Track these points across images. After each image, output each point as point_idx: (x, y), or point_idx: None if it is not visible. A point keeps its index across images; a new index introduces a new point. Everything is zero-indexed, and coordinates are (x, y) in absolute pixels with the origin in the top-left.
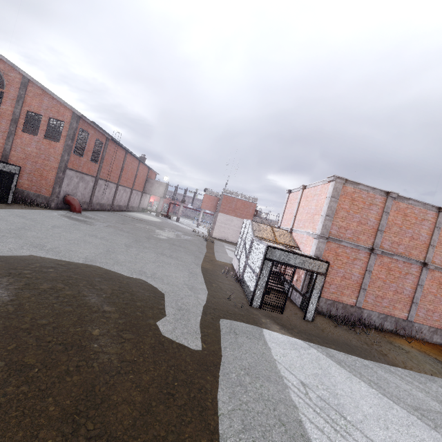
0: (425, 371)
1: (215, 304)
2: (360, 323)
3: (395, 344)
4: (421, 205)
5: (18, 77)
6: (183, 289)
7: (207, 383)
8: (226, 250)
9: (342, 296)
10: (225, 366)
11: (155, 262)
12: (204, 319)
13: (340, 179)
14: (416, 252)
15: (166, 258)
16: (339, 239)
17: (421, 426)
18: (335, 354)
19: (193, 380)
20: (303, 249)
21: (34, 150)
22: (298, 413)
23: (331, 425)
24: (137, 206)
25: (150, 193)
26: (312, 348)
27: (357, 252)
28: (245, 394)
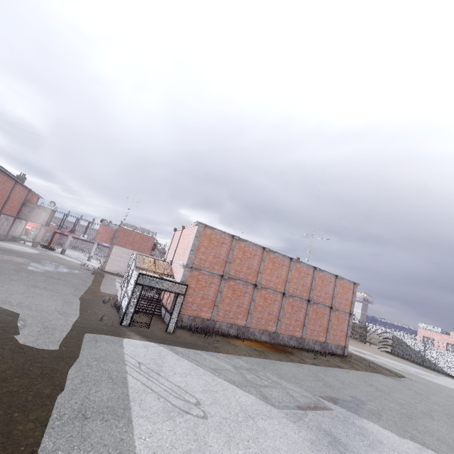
0: (239, 354)
1: (85, 325)
2: (214, 332)
3: (231, 343)
4: (254, 245)
5: None
6: (53, 314)
7: (60, 367)
8: (116, 283)
9: (201, 312)
10: (79, 358)
11: (24, 293)
12: (69, 334)
13: (202, 224)
14: (251, 277)
15: (39, 290)
16: (200, 269)
17: (210, 375)
18: (177, 349)
19: (48, 366)
20: (176, 277)
21: None
22: (127, 374)
23: (147, 378)
24: (4, 233)
25: (28, 219)
26: (161, 346)
27: (213, 278)
28: (90, 369)
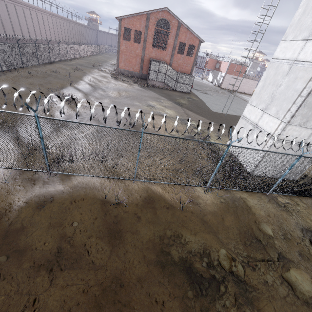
0: None
1: None
2: None
3: None
4: None
5: (176, 22)
6: None
7: None
8: (243, 97)
9: None
10: None
11: None
12: None
13: None
14: None
15: None
16: None
17: None
18: None
19: None
20: None
21: (182, 62)
22: None
23: None
24: None
25: None
26: None
27: None
28: None
